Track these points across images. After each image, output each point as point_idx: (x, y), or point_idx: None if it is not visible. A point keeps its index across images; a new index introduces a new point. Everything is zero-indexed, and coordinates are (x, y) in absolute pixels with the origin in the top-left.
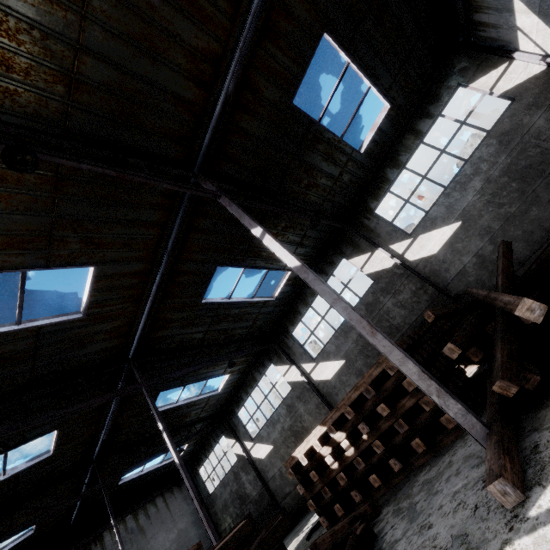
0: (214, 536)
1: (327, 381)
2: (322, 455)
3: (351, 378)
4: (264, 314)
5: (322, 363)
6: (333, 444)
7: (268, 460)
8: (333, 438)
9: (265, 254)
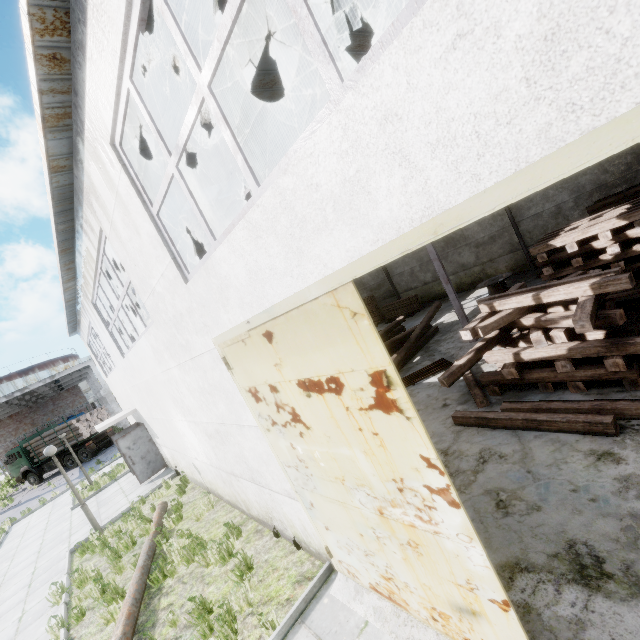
0: (453, 290)
1: None
2: (594, 247)
3: (561, 194)
4: None
5: None
6: (619, 239)
7: (401, 259)
8: (625, 234)
9: None
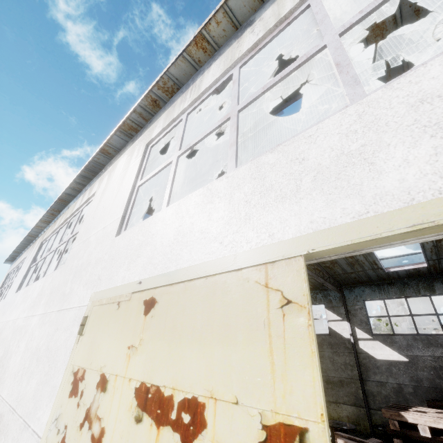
0: None
1: (373, 358)
2: None
3: (402, 375)
4: (363, 273)
5: (380, 343)
6: None
7: None
8: None
9: (442, 243)
